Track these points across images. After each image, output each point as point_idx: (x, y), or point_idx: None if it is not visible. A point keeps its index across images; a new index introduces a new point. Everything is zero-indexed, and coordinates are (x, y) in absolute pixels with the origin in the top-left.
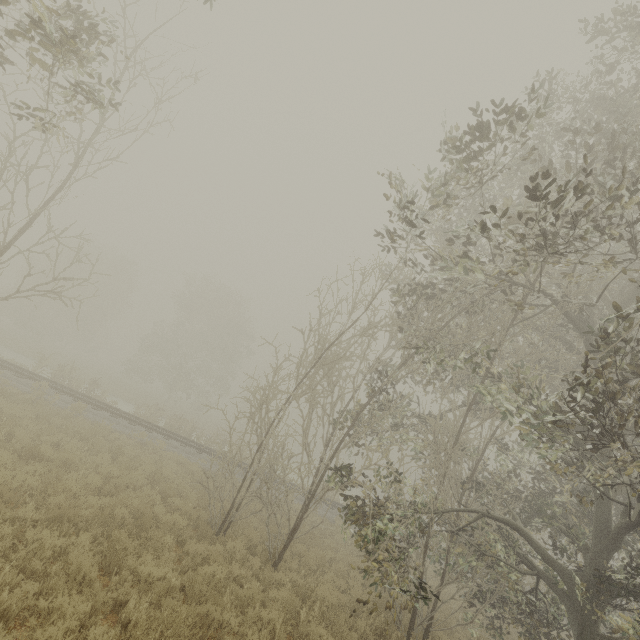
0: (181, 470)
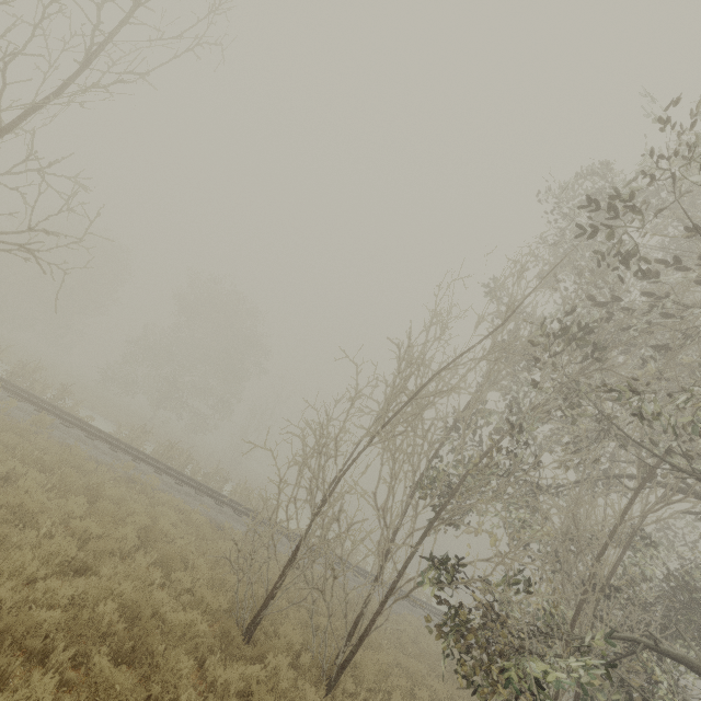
0: (179, 520)
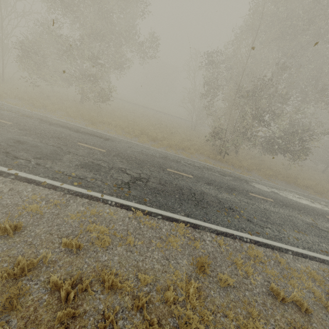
0: None
